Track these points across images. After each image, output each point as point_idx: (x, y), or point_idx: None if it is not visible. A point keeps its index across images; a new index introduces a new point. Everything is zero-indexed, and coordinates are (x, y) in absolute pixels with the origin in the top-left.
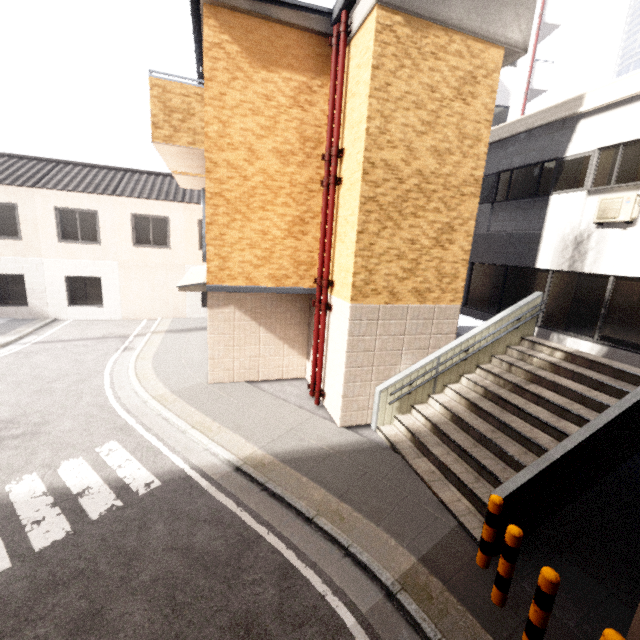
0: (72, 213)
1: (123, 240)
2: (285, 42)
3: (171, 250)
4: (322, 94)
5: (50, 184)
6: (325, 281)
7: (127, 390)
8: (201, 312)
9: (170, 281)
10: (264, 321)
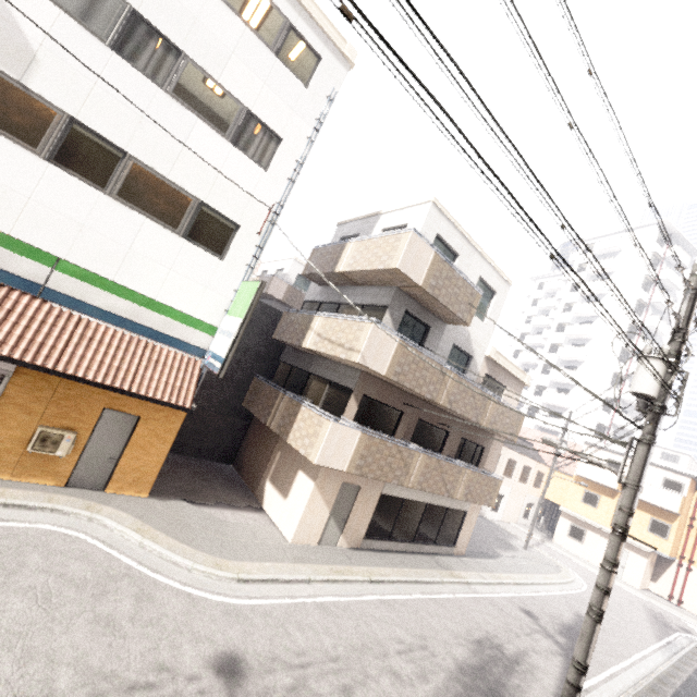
0: (510, 461)
1: (517, 477)
2: (693, 485)
3: (526, 485)
4: (691, 498)
5: (506, 444)
6: (692, 561)
7: (628, 590)
8: (521, 521)
9: (519, 501)
10: (650, 564)
